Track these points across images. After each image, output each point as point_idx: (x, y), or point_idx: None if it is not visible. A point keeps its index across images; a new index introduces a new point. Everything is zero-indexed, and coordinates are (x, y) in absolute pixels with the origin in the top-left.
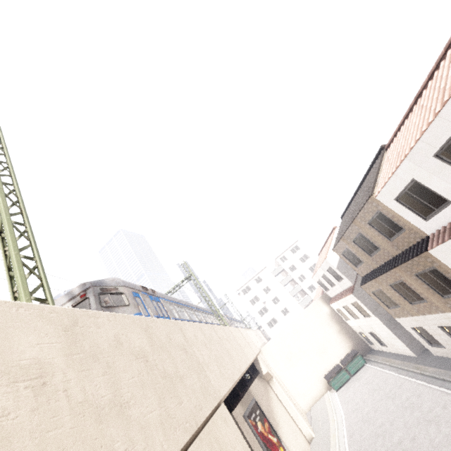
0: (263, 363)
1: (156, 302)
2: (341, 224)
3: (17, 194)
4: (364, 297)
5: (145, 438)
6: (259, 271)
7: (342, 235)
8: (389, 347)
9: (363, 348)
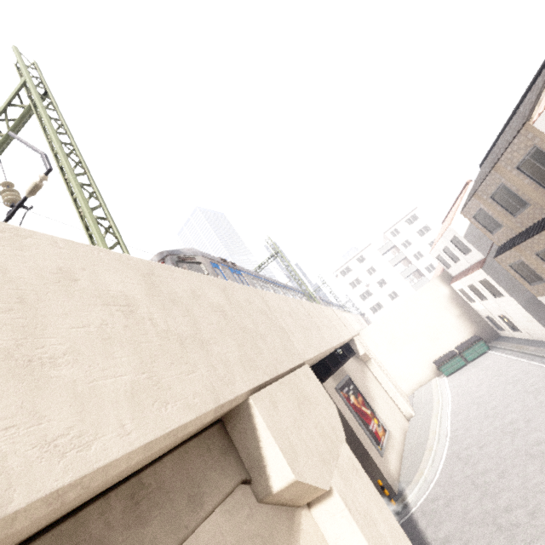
0: (360, 345)
1: (238, 275)
2: (478, 175)
3: (78, 154)
4: (498, 273)
5: (226, 368)
6: (362, 249)
7: (475, 190)
8: (523, 332)
9: (489, 334)
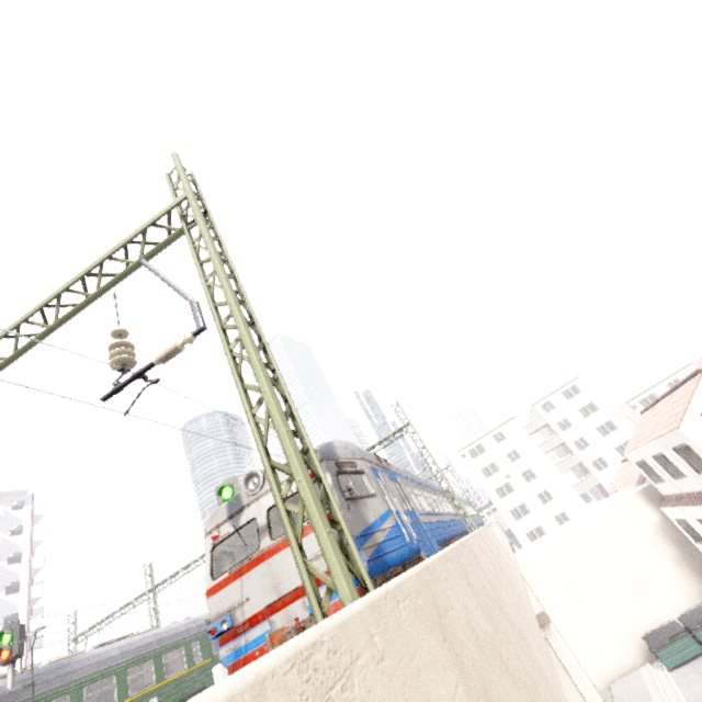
0: (532, 595)
1: (394, 483)
2: None
3: (250, 310)
4: None
5: None
6: (502, 423)
7: None
8: None
9: None
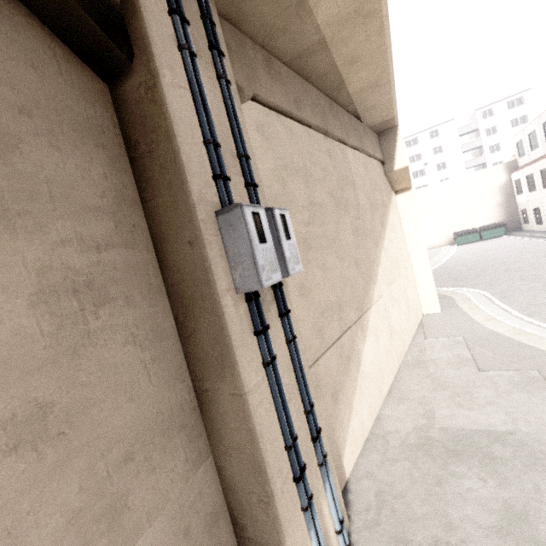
0: None
1: None
2: None
3: None
4: None
5: None
6: (442, 123)
7: None
8: (544, 224)
9: (514, 226)
